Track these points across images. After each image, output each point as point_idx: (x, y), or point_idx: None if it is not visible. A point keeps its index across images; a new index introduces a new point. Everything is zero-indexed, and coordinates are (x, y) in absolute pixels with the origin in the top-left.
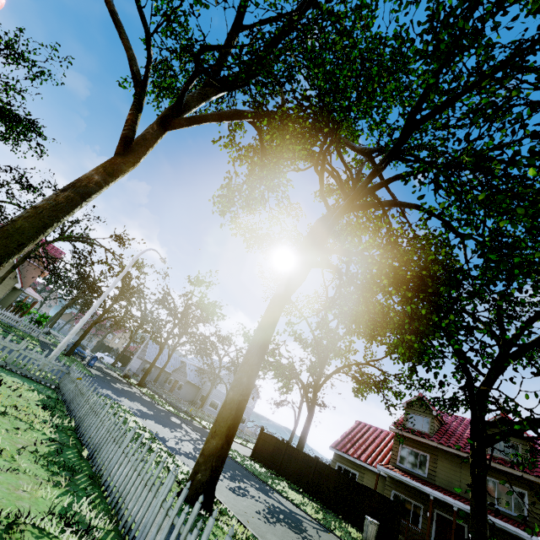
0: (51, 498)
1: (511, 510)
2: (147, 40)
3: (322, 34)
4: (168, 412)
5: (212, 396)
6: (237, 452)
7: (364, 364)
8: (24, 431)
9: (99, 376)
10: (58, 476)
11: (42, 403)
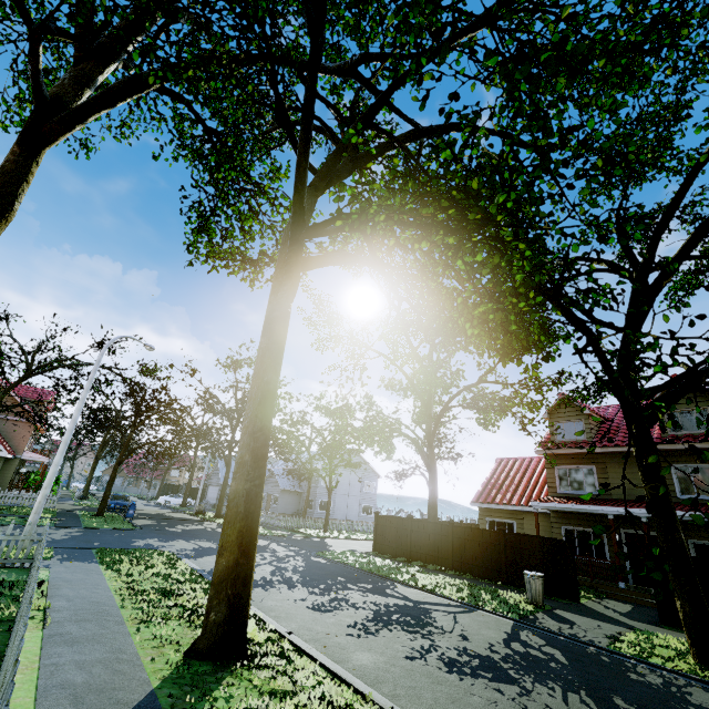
0: None
1: None
2: None
3: None
4: None
5: (318, 497)
6: (351, 553)
7: (476, 383)
8: None
9: (147, 526)
10: None
11: None
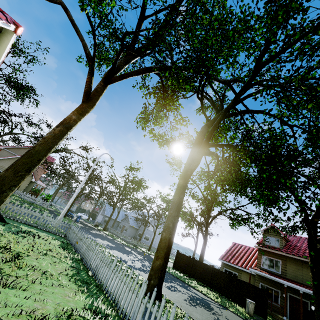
0: (82, 299)
1: None
2: (93, 34)
3: (194, 15)
4: (122, 244)
5: (145, 233)
6: None
7: (235, 208)
8: (58, 263)
9: (82, 227)
10: (81, 287)
11: (61, 246)
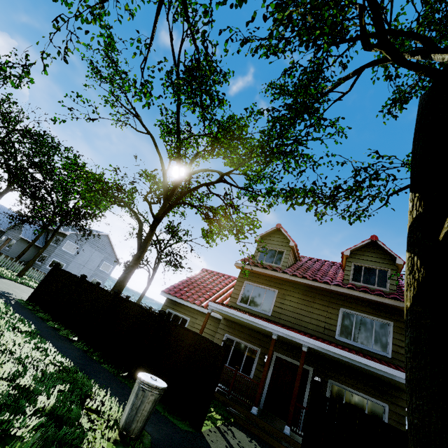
0: None
1: (371, 345)
2: None
3: None
4: None
5: (53, 256)
6: None
7: (216, 181)
8: None
9: None
10: None
11: None
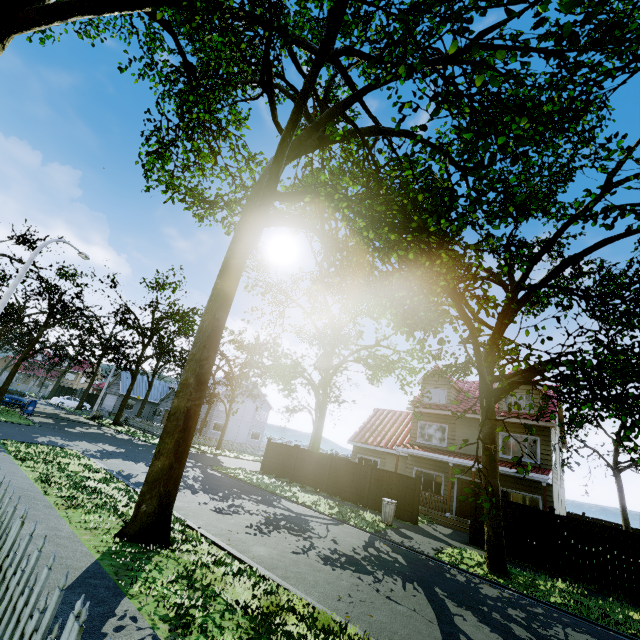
0: None
1: (525, 457)
2: None
3: None
4: (152, 445)
5: (214, 419)
6: (242, 470)
7: (373, 346)
8: None
9: (46, 424)
10: None
11: None
